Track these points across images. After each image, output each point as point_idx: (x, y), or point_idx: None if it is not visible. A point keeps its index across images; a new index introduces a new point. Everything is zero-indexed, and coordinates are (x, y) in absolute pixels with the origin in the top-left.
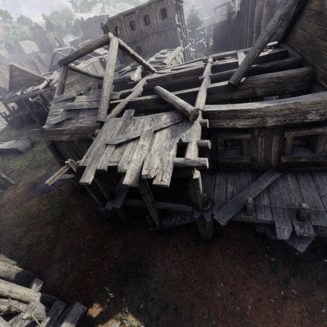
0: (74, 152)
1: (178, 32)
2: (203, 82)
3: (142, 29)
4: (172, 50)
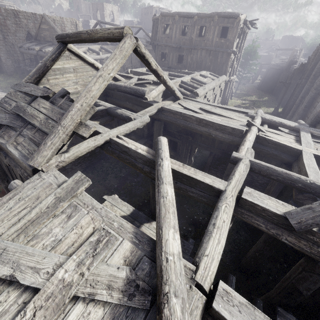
0: (8, 170)
1: (231, 59)
2: (236, 170)
3: (193, 39)
4: (215, 76)
